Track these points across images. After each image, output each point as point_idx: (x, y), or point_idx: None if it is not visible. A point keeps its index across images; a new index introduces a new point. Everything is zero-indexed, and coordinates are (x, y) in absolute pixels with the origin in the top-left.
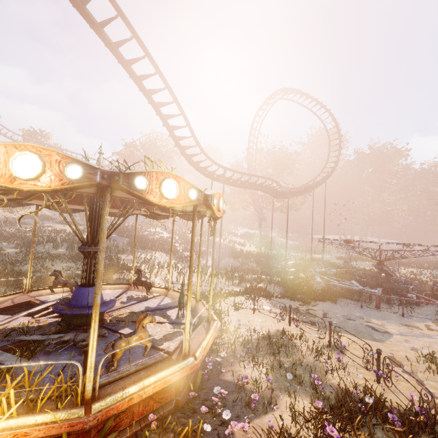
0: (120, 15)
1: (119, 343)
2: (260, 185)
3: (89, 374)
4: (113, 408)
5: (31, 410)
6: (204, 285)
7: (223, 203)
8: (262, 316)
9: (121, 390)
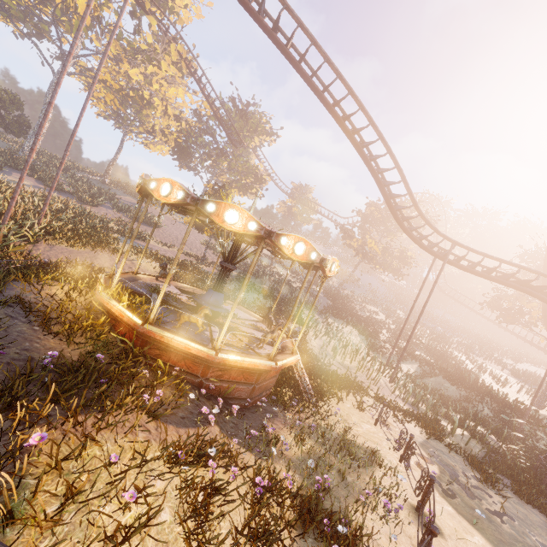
0: (339, 78)
1: (184, 314)
2: (524, 282)
3: (154, 309)
4: (152, 333)
5: (133, 313)
6: (361, 375)
7: (312, 251)
8: (380, 432)
9: (162, 330)
